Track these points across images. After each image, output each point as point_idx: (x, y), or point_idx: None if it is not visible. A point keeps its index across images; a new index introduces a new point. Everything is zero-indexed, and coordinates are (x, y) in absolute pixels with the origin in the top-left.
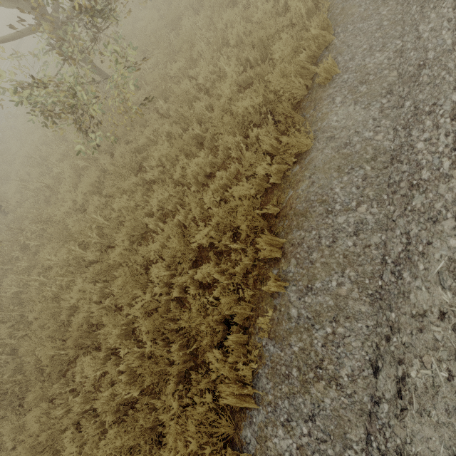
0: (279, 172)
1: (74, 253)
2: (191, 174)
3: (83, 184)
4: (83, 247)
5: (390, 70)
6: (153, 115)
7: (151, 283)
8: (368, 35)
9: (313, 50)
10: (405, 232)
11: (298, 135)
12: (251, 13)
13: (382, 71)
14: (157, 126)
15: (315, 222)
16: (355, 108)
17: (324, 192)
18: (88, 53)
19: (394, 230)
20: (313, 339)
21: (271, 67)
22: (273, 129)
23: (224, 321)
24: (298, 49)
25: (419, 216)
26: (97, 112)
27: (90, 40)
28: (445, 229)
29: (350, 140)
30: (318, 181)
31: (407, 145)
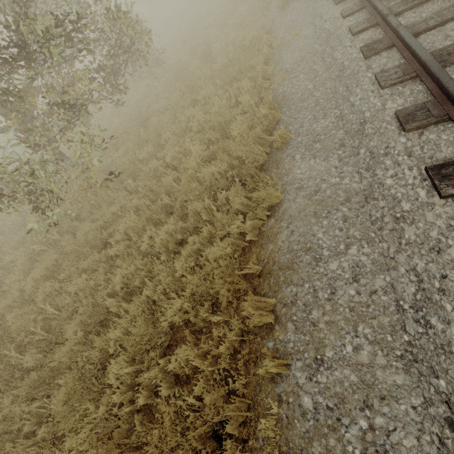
0: (254, 228)
1: (7, 360)
2: (160, 243)
3: (35, 270)
4: (23, 350)
5: (337, 130)
6: (121, 193)
7: (109, 388)
8: (310, 110)
9: (266, 126)
10: (410, 268)
11: (267, 188)
12: (209, 109)
13: (330, 131)
14: (125, 202)
15: (306, 273)
16: (316, 161)
17: (306, 239)
18: (57, 141)
19: (397, 268)
20: (345, 445)
21: (231, 143)
22: (241, 189)
23: (213, 434)
24: (253, 126)
25: (418, 248)
26: (58, 188)
27: (59, 131)
28: (453, 257)
29: (319, 187)
30: (298, 229)
31: (376, 183)
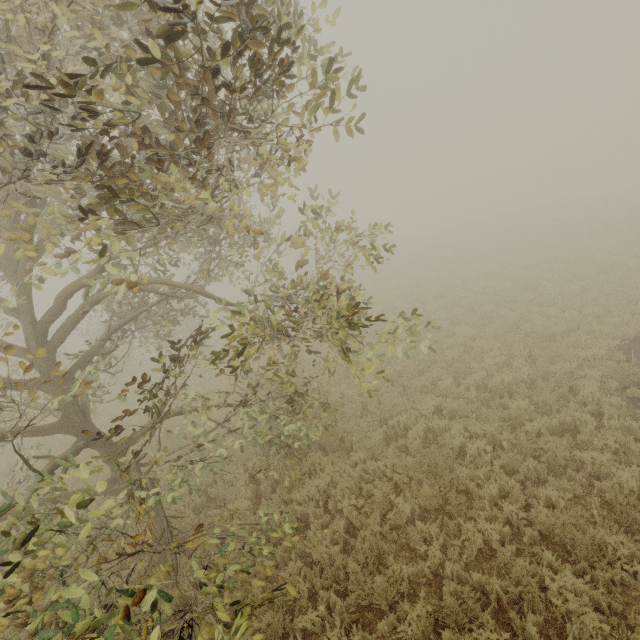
0: None
1: None
2: None
3: None
4: None
5: None
6: None
7: None
8: None
9: None
10: None
11: None
12: None
13: None
14: None
15: None
16: None
17: None
18: None
19: None
20: None
21: None
22: None
23: None
24: None
25: None
26: None
27: None
28: None
29: None
30: None
31: None
